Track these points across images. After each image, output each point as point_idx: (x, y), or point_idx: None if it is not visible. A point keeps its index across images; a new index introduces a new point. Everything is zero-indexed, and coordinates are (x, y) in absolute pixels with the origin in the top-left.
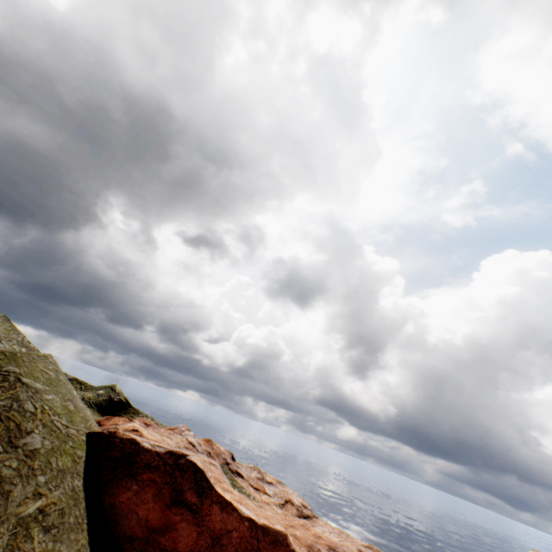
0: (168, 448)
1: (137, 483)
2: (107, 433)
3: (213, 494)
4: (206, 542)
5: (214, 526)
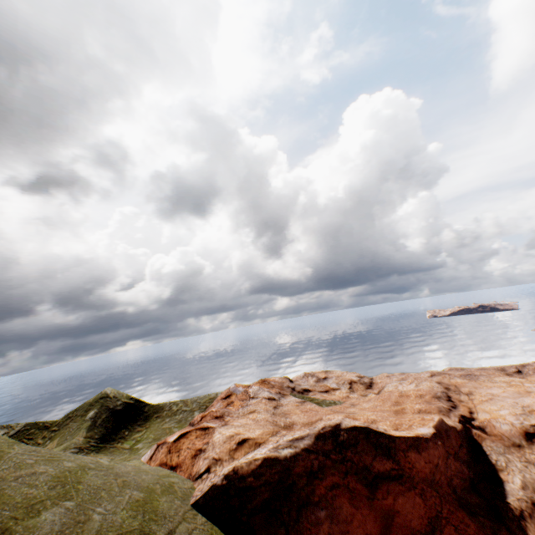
0: (309, 433)
1: (320, 507)
2: (224, 483)
3: (399, 444)
4: (435, 497)
5: (425, 474)
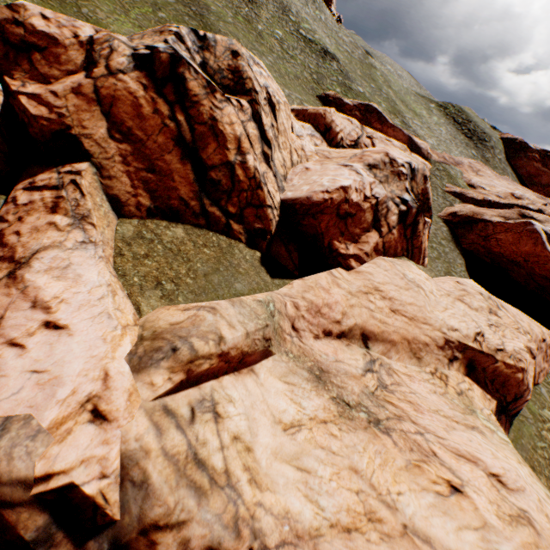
0: (541, 148)
1: (525, 159)
2: (512, 139)
3: None
4: None
5: None
